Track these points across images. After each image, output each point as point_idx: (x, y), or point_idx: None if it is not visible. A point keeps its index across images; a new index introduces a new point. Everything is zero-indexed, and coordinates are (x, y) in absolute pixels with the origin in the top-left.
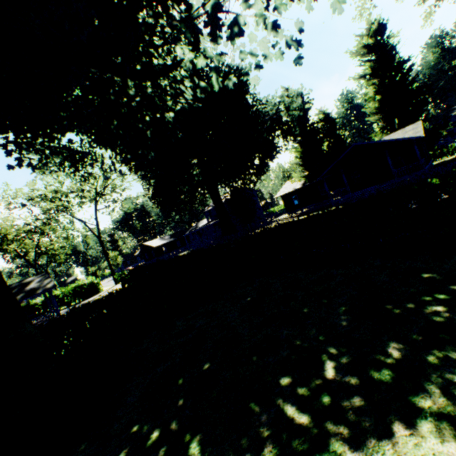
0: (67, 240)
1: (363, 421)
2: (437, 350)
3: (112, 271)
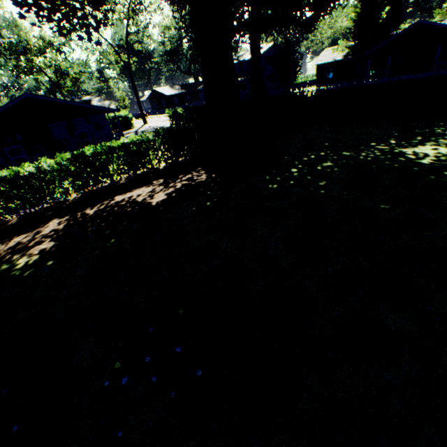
0: (85, 65)
1: (407, 147)
2: (434, 138)
3: (141, 110)
